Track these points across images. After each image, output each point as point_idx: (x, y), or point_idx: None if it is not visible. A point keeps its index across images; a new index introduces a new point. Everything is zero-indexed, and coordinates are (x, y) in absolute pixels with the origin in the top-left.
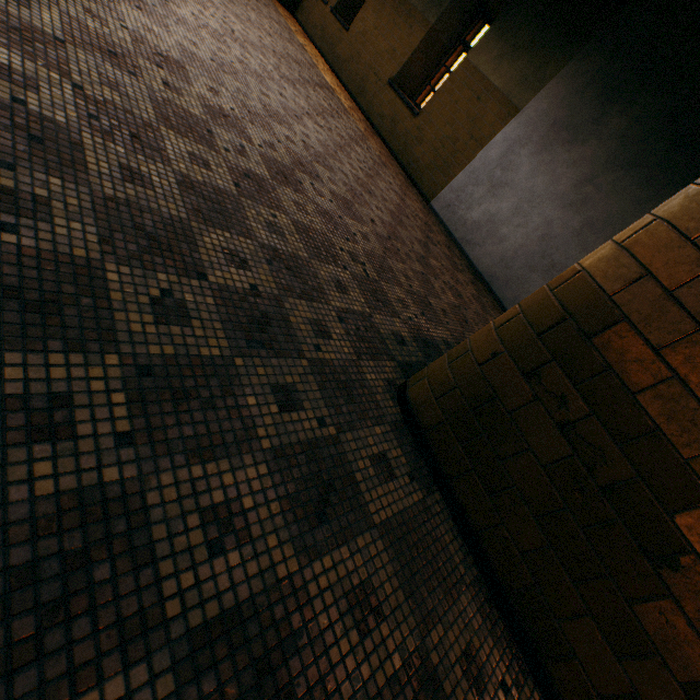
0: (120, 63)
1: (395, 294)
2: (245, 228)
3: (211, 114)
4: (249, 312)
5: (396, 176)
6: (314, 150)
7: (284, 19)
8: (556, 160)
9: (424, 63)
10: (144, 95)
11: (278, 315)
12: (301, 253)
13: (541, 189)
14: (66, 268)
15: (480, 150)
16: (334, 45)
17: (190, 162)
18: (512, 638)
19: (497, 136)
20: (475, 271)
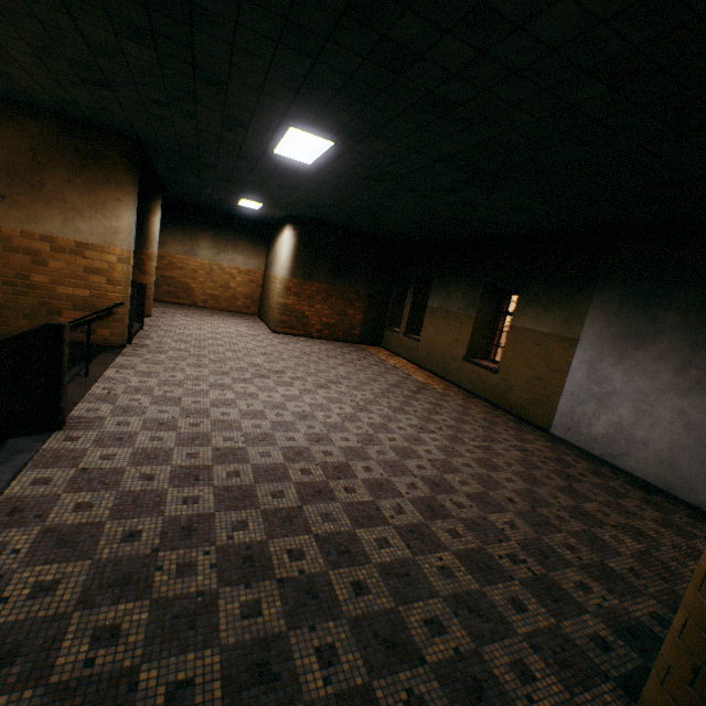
0: (324, 495)
1: (569, 580)
2: (428, 586)
3: (373, 490)
4: (463, 680)
5: (506, 426)
6: (438, 460)
7: (376, 355)
8: (639, 361)
9: (482, 336)
10: (341, 510)
11: (483, 672)
12: (472, 584)
13: (646, 387)
14: (357, 699)
15: (565, 376)
16: (413, 352)
17: (378, 547)
18: None
19: (572, 362)
20: (641, 482)
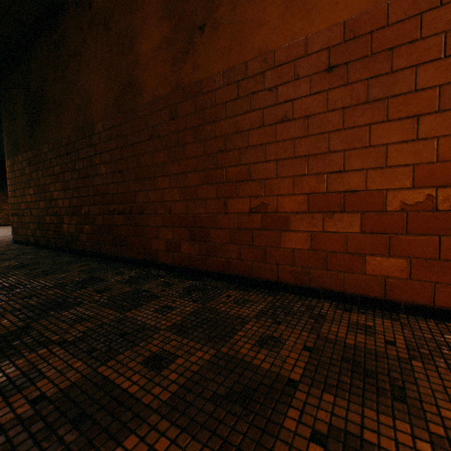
0: None
1: None
2: None
3: None
4: None
5: None
6: None
7: None
8: None
9: None
10: None
11: None
12: None
13: None
14: None
15: None
16: None
17: None
18: (30, 246)
19: None
20: None
